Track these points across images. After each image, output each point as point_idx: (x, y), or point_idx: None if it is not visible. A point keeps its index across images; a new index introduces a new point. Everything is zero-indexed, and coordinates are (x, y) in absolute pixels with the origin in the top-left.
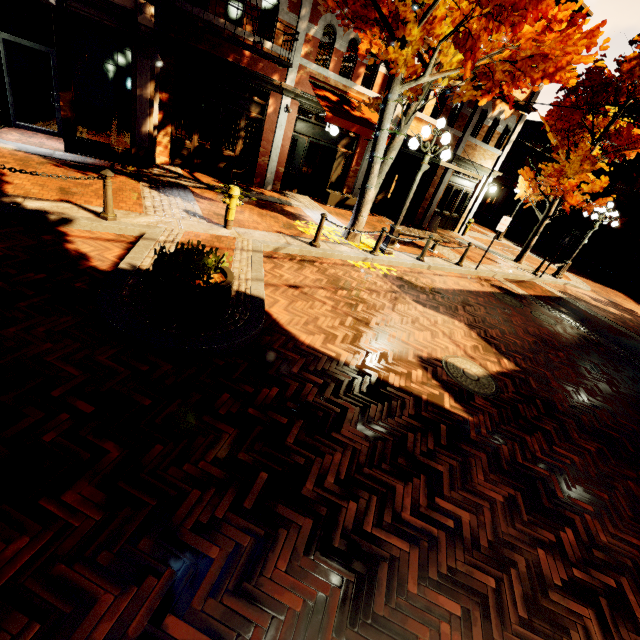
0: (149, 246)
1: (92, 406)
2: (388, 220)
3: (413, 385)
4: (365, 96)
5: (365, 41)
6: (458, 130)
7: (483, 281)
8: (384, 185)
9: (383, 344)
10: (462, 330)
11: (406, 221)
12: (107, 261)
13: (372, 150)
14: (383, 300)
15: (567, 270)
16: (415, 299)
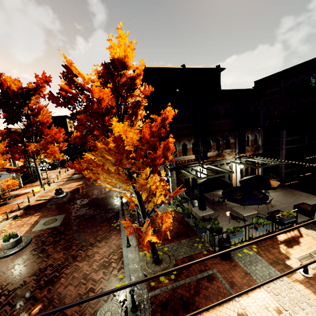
0: (42, 198)
1: (71, 196)
2: (29, 184)
3: (80, 186)
4: (7, 165)
5: (20, 159)
6: (26, 159)
7: (64, 179)
8: (21, 178)
9: (73, 187)
10: (75, 183)
11: (30, 182)
12: (44, 201)
13: (38, 173)
14: (64, 187)
15: (66, 168)
16: (66, 185)
